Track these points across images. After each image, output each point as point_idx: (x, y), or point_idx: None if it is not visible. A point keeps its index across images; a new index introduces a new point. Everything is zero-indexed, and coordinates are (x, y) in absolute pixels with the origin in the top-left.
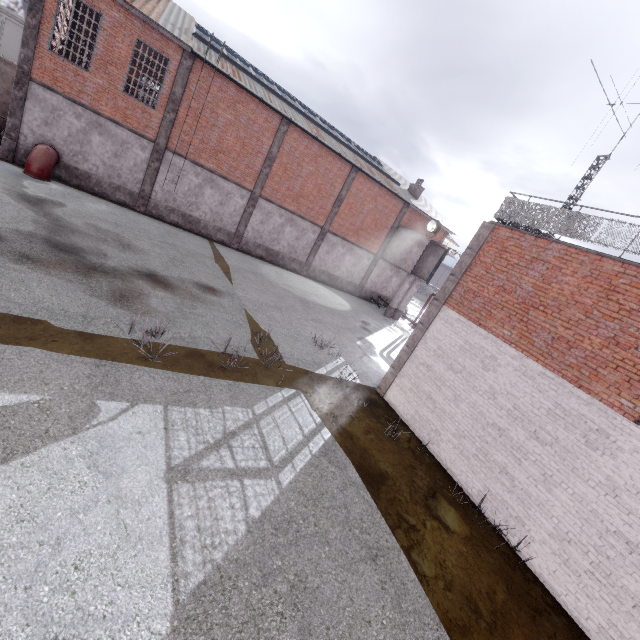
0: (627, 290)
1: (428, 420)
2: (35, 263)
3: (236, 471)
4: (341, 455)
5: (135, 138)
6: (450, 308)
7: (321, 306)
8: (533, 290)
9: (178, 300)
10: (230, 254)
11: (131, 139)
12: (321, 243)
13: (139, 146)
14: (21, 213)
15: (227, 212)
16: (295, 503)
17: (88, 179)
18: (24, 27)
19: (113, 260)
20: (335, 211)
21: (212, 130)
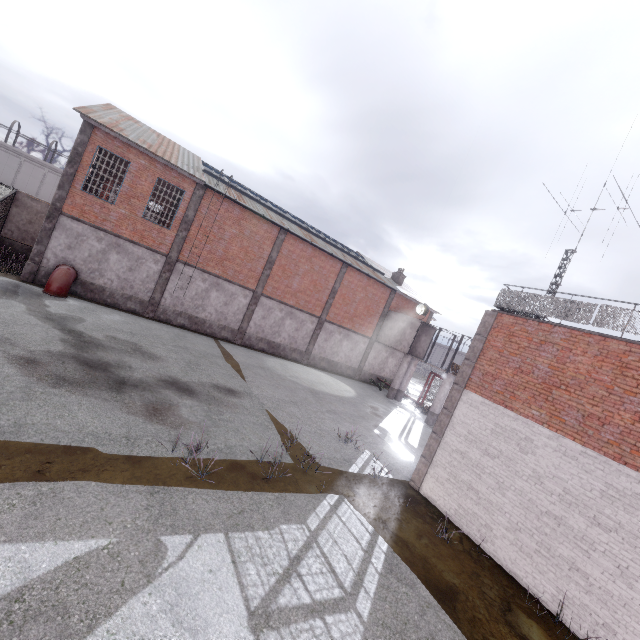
0: (638, 366)
1: (475, 514)
2: (71, 384)
3: (314, 606)
4: (405, 569)
5: (150, 254)
6: (472, 391)
7: (330, 395)
8: (550, 370)
9: (205, 407)
10: (236, 350)
11: (146, 255)
12: (319, 332)
13: (153, 260)
14: (49, 333)
15: (231, 311)
16: None
17: (102, 292)
18: (62, 175)
19: (138, 371)
20: (330, 302)
21: (219, 242)
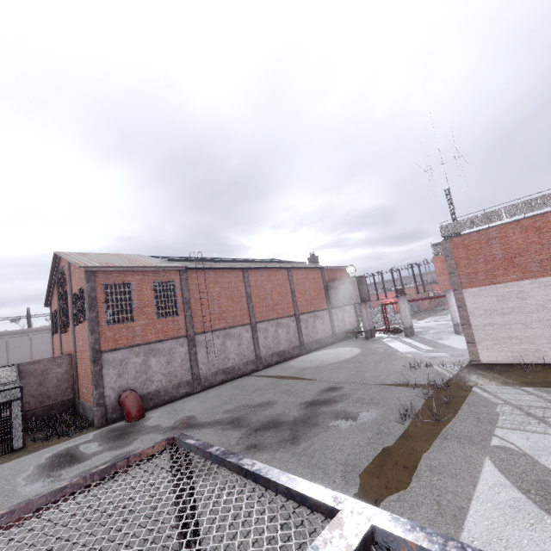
0: (545, 225)
1: (524, 349)
2: (297, 438)
3: None
4: (550, 389)
5: (175, 342)
6: (468, 288)
7: (355, 357)
8: (503, 252)
9: (350, 401)
10: (272, 372)
11: (173, 345)
12: (300, 325)
13: (179, 345)
14: (209, 433)
15: (244, 348)
16: None
17: (158, 395)
18: (89, 322)
19: (288, 413)
20: (295, 300)
21: (213, 304)
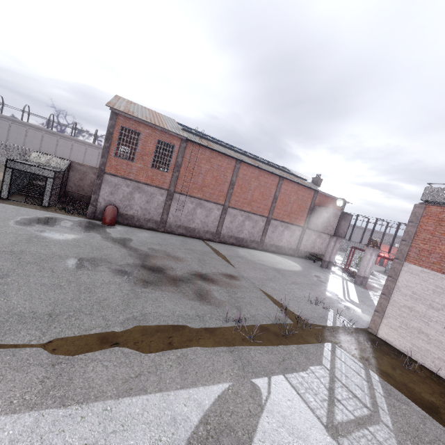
0: None
1: (427, 350)
2: (151, 284)
3: (358, 421)
4: (397, 392)
5: (157, 190)
6: (411, 263)
7: (287, 271)
8: None
9: (225, 289)
10: (218, 247)
11: (155, 191)
12: (268, 227)
13: (160, 194)
14: (121, 251)
15: (210, 220)
16: (409, 442)
17: (132, 219)
18: (103, 148)
19: (177, 270)
20: (274, 205)
21: (198, 176)
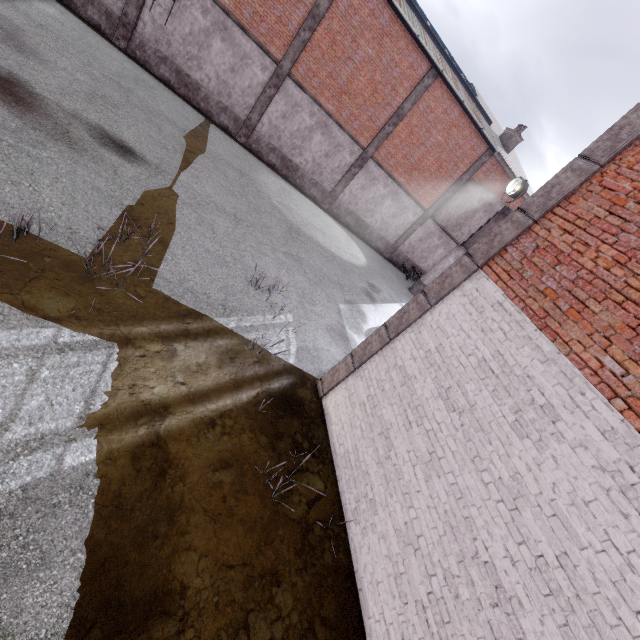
0: None
1: (367, 474)
2: None
3: None
4: (68, 522)
5: None
6: (491, 277)
7: (319, 245)
8: None
9: (13, 123)
10: (224, 142)
11: None
12: (357, 171)
13: None
14: None
15: (239, 86)
16: None
17: None
18: None
19: None
20: (388, 130)
21: None
